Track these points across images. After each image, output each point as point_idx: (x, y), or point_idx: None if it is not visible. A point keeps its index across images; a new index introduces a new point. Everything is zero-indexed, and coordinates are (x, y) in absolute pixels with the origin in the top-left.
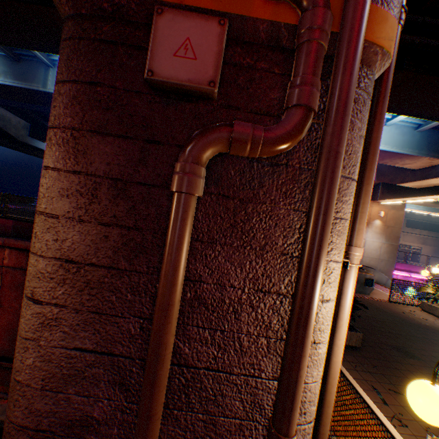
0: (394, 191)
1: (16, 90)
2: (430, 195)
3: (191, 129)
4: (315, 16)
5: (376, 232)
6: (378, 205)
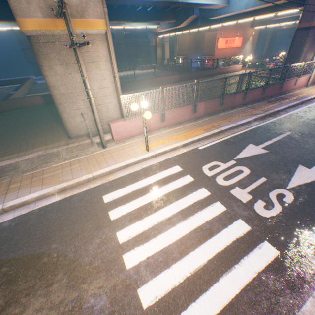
0: (263, 22)
1: (161, 3)
2: (279, 23)
3: None
4: None
5: (249, 44)
6: (252, 29)
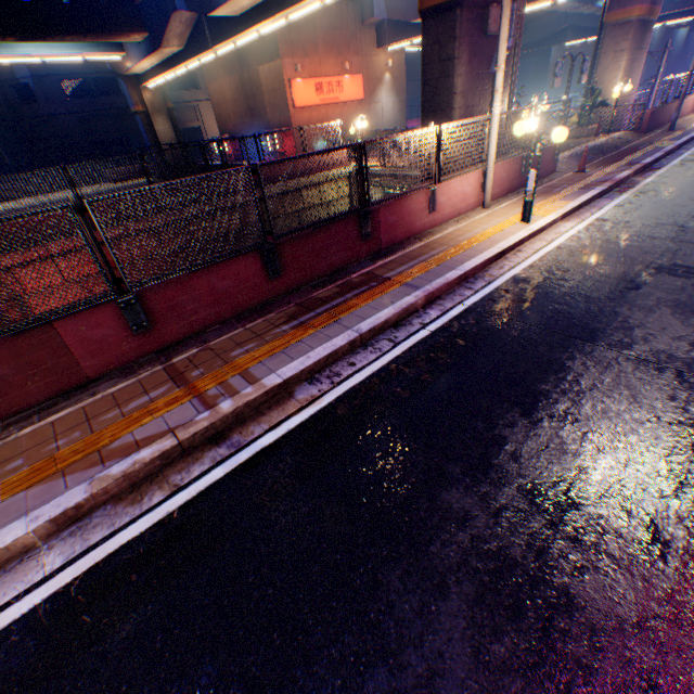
0: (403, 32)
1: None
2: None
3: (489, 49)
4: (519, 7)
5: (388, 90)
6: (385, 53)
